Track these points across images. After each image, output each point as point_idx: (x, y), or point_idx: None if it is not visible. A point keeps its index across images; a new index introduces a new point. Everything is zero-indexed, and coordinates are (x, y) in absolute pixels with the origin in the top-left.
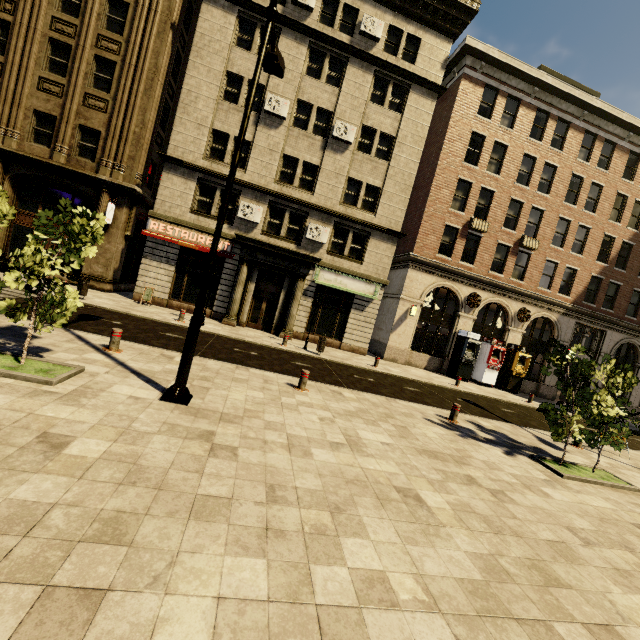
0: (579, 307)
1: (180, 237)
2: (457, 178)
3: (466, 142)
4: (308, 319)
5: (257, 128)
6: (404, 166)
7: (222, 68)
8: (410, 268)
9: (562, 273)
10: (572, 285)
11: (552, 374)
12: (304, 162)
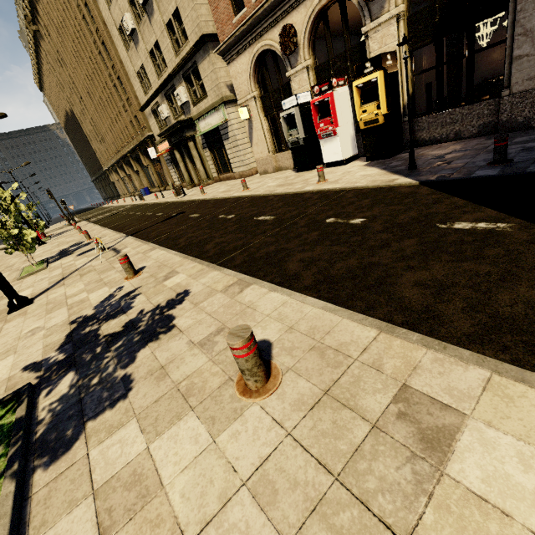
0: None
1: (165, 149)
2: None
3: None
4: (216, 164)
5: (138, 51)
6: None
7: (117, 31)
8: (228, 65)
9: None
10: None
11: (534, 51)
12: (156, 46)
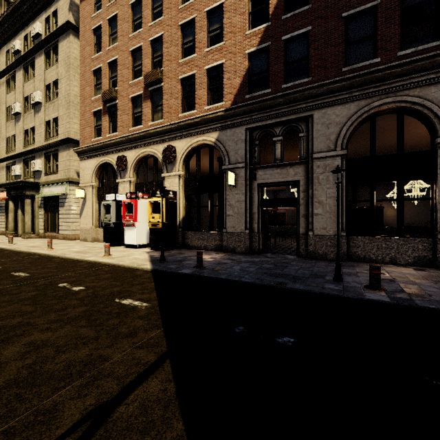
0: (233, 107)
1: (3, 197)
2: (92, 72)
3: (91, 42)
4: (46, 223)
5: (16, 125)
6: (65, 92)
7: (5, 108)
8: (81, 161)
9: (204, 81)
10: (223, 86)
11: (234, 215)
12: (32, 129)
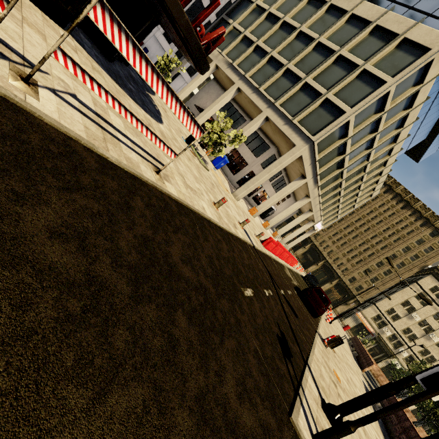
0: None
1: (363, 320)
2: None
3: None
4: (381, 367)
5: (405, 316)
6: None
7: (406, 298)
8: None
9: None
10: None
11: None
12: (414, 333)
